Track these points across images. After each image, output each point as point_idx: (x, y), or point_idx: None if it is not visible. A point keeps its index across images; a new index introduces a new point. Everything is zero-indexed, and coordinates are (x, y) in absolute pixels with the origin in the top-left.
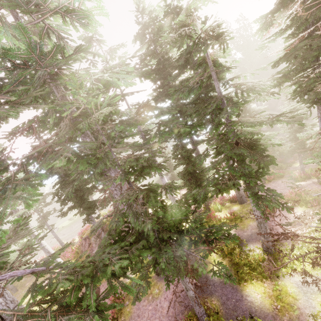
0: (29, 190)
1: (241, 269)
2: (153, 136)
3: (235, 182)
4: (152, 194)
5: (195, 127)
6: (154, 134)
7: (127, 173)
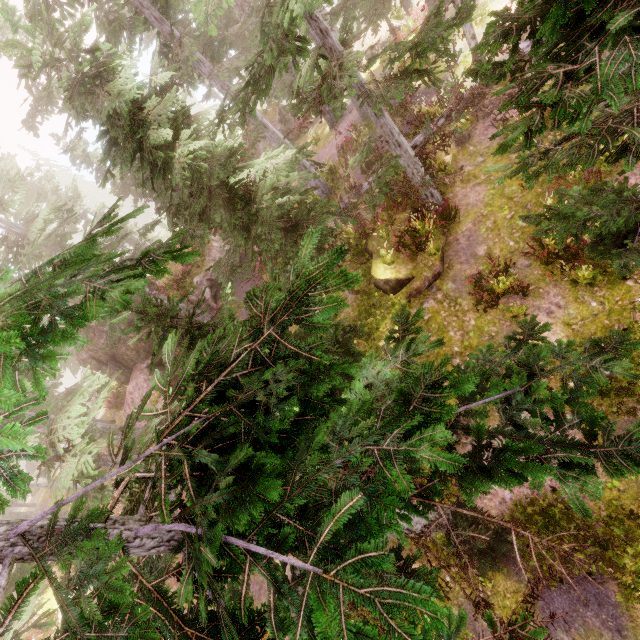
0: None
1: None
2: None
3: None
4: None
5: None
6: None
7: None
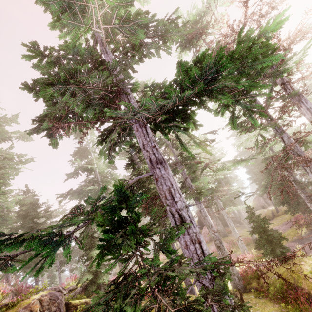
0: None
1: None
2: None
3: None
4: None
5: None
6: None
7: None
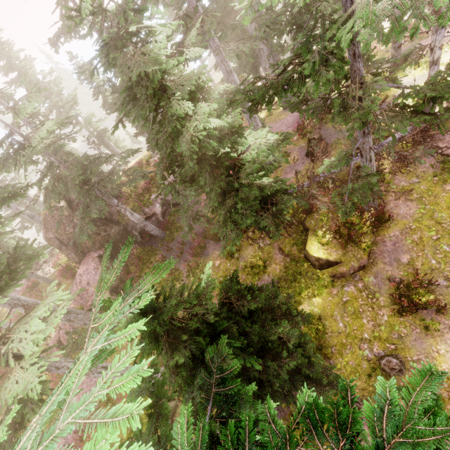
0: None
1: None
2: None
3: None
4: None
5: None
6: None
7: None
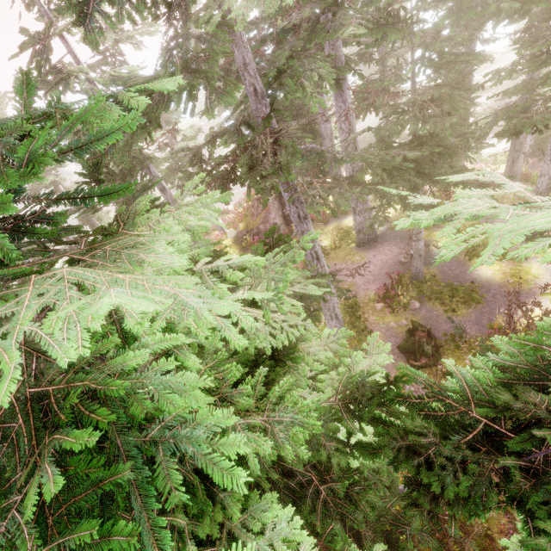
0: (320, 64)
1: (477, 249)
2: (443, 17)
3: (546, 117)
4: (456, 92)
5: (531, 2)
6: (447, 12)
7: (427, 62)
